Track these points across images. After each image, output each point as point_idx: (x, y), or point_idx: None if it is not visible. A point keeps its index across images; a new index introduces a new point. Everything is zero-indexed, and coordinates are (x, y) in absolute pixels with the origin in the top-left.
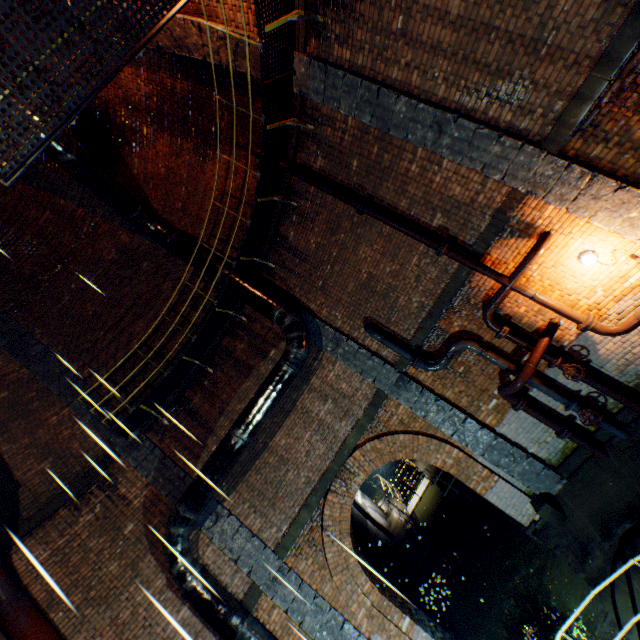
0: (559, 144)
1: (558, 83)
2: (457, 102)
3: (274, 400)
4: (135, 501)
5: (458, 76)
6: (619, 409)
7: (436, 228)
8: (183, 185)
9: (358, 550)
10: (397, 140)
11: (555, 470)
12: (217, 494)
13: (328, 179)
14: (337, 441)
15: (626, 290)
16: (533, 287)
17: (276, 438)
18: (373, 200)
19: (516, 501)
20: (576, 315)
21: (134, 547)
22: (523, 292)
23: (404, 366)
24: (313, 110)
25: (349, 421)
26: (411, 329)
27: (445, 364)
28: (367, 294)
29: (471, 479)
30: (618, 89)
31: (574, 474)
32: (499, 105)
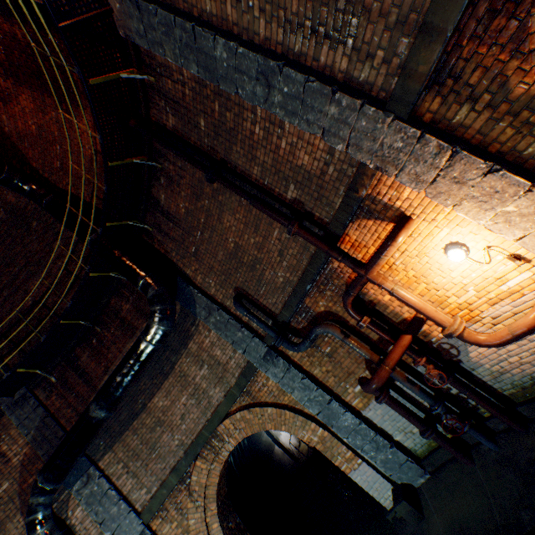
0: (409, 104)
1: (398, 7)
2: (282, 43)
3: (133, 375)
4: (14, 459)
5: (275, 3)
6: (491, 415)
7: (291, 201)
8: (57, 143)
9: (228, 509)
10: (234, 95)
11: (420, 462)
12: (94, 453)
13: (183, 139)
14: (211, 407)
15: (503, 294)
16: (397, 276)
17: (154, 399)
18: (227, 165)
19: (378, 486)
20: (441, 317)
21: (5, 507)
22: (381, 285)
23: (273, 340)
24: (149, 58)
25: (223, 388)
26: (279, 303)
27: (307, 347)
28: (236, 264)
29: (337, 457)
30: (486, 13)
31: (438, 471)
32: (330, 46)
